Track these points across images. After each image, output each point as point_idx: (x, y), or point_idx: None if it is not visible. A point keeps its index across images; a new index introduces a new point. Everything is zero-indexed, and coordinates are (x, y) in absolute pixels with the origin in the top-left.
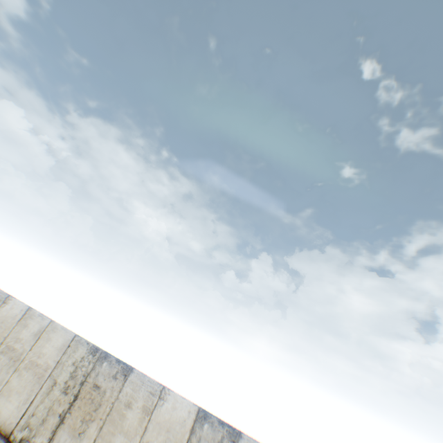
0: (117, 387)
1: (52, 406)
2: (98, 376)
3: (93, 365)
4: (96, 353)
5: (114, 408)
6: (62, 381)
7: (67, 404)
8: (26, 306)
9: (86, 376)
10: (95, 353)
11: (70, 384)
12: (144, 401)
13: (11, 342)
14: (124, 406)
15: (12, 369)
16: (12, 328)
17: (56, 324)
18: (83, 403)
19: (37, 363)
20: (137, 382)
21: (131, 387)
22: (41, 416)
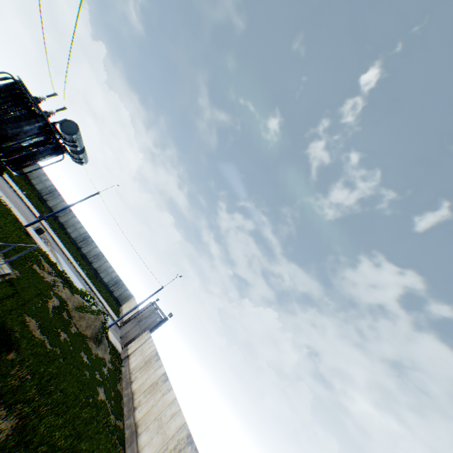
0: None
1: None
2: (184, 452)
3: (185, 444)
4: (189, 437)
5: None
6: (170, 447)
7: None
8: (175, 395)
9: (179, 450)
10: (188, 437)
11: (172, 451)
12: None
13: (162, 414)
14: None
15: (156, 430)
16: (166, 406)
17: (181, 411)
18: None
19: (165, 431)
20: None
21: None
22: None
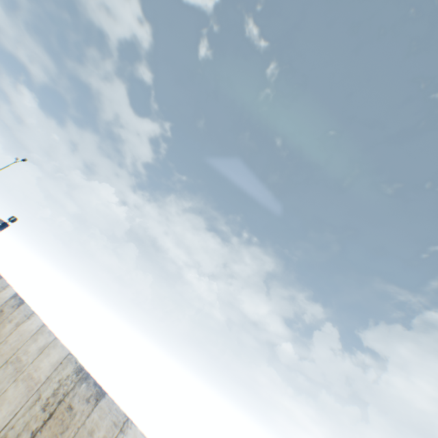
0: (87, 411)
1: (30, 421)
2: (75, 396)
3: (74, 384)
4: (80, 372)
5: (78, 433)
6: (45, 396)
7: (42, 421)
8: (42, 322)
9: (65, 395)
10: (79, 372)
11: (50, 401)
12: (106, 431)
13: (21, 353)
14: (87, 433)
15: (13, 379)
16: (26, 341)
17: (58, 341)
18: (54, 423)
19: (32, 375)
20: (105, 408)
21: (98, 413)
22: (18, 430)
